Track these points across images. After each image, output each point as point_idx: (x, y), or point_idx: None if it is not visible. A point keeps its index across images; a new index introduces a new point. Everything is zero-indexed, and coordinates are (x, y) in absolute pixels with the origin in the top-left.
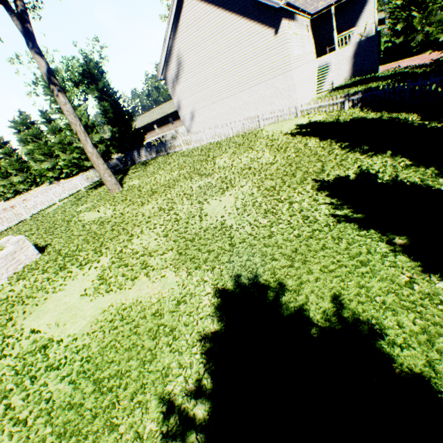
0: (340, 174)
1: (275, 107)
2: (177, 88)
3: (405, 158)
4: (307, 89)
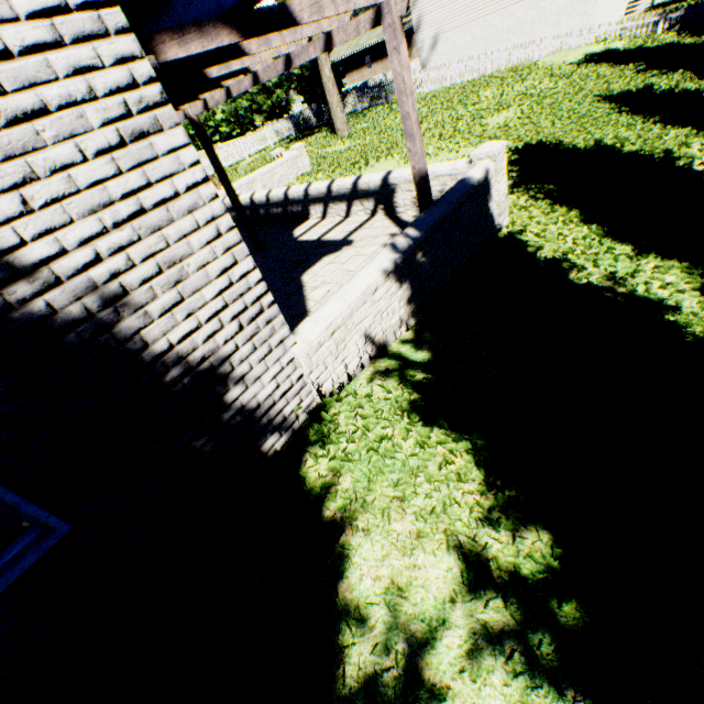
0: (624, 92)
1: (560, 31)
2: None
3: (693, 76)
4: (612, 5)
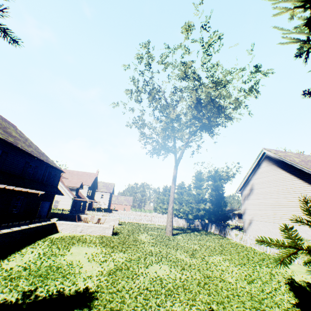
0: None
1: None
2: (246, 201)
3: None
4: None
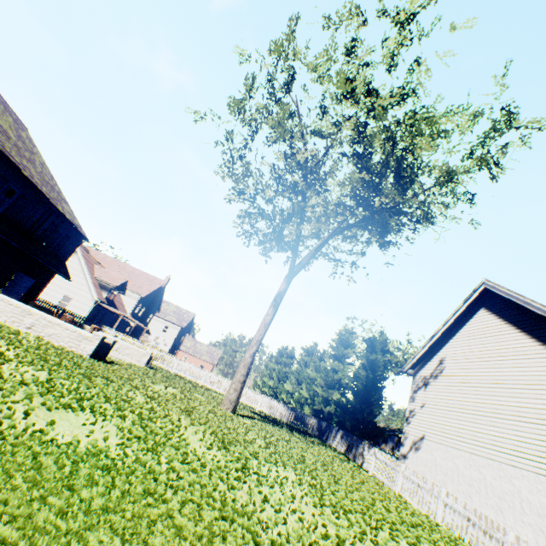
0: None
1: None
2: (419, 393)
3: None
4: None
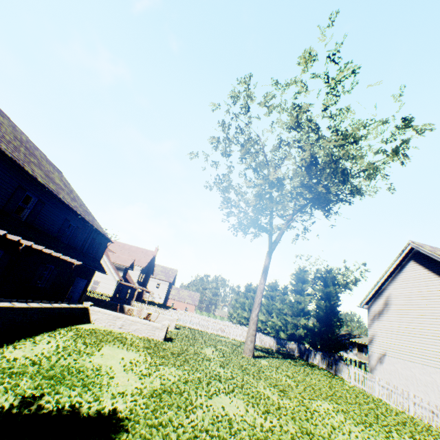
0: None
1: None
2: (375, 322)
3: None
4: None
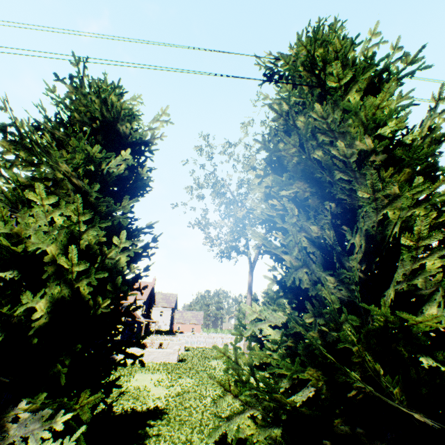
0: None
1: None
2: None
3: None
4: None
